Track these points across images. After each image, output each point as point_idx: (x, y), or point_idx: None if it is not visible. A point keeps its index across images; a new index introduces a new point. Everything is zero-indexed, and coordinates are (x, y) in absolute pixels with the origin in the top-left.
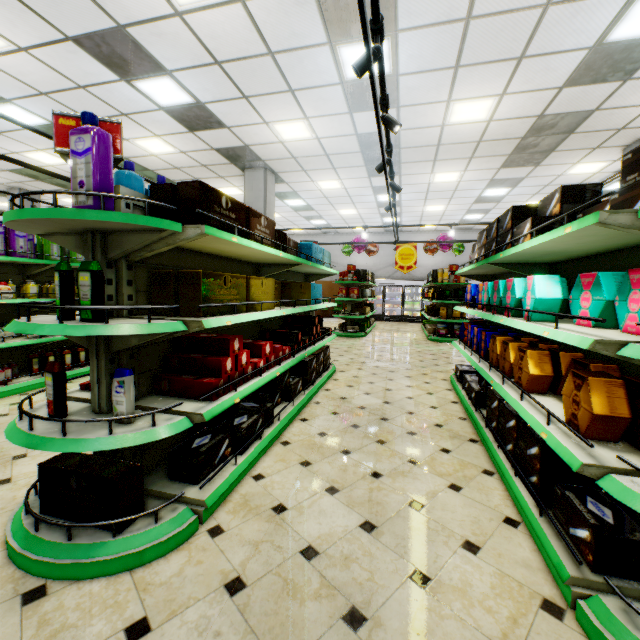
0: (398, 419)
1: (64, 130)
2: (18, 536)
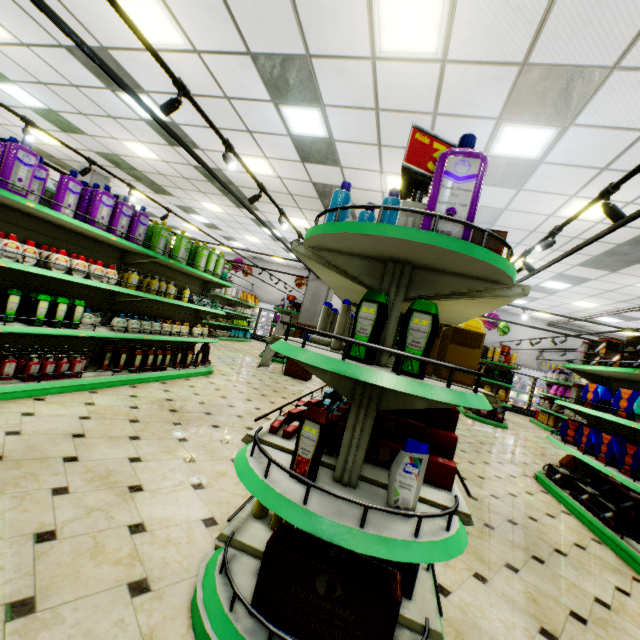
0: (527, 525)
1: (416, 146)
2: None
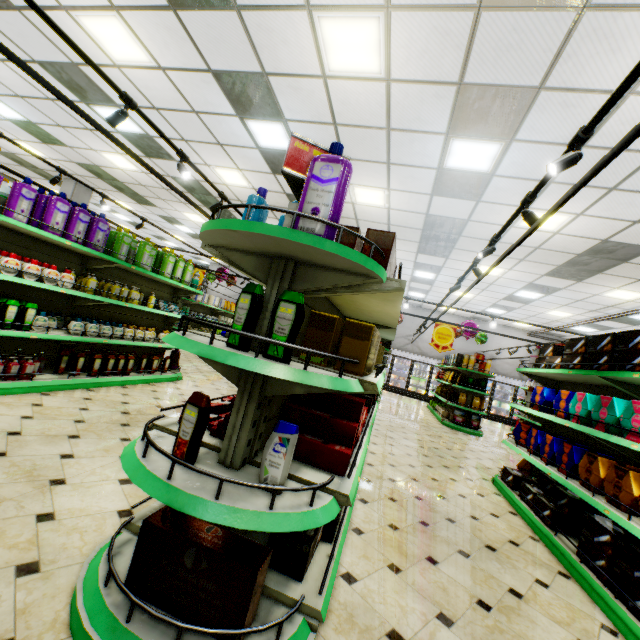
0: (465, 523)
1: (296, 153)
2: (99, 623)
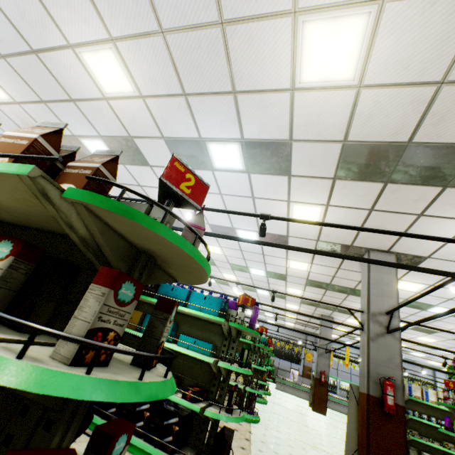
0: None
1: None
2: None
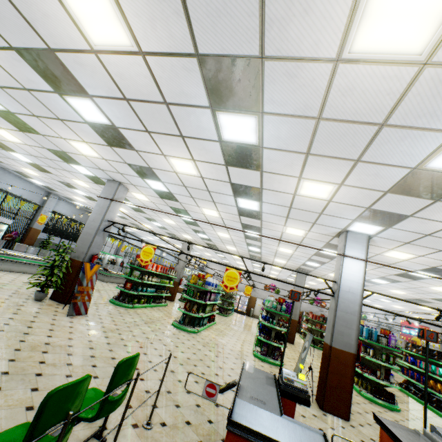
0: (400, 397)
1: (385, 332)
2: (378, 400)
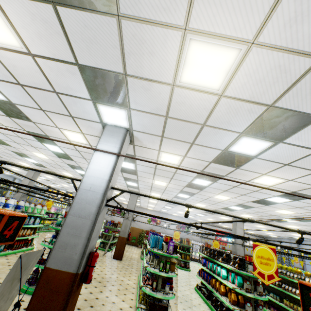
0: (189, 301)
1: (166, 238)
2: None
